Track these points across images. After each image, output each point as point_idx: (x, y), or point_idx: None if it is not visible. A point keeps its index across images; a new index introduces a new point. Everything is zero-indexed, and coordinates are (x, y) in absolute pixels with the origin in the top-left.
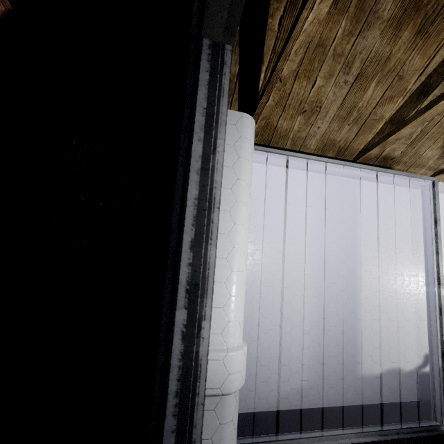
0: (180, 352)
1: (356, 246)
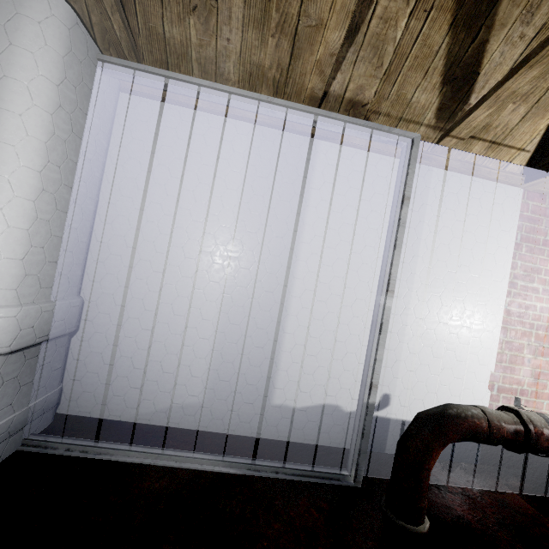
0: None
1: (301, 235)
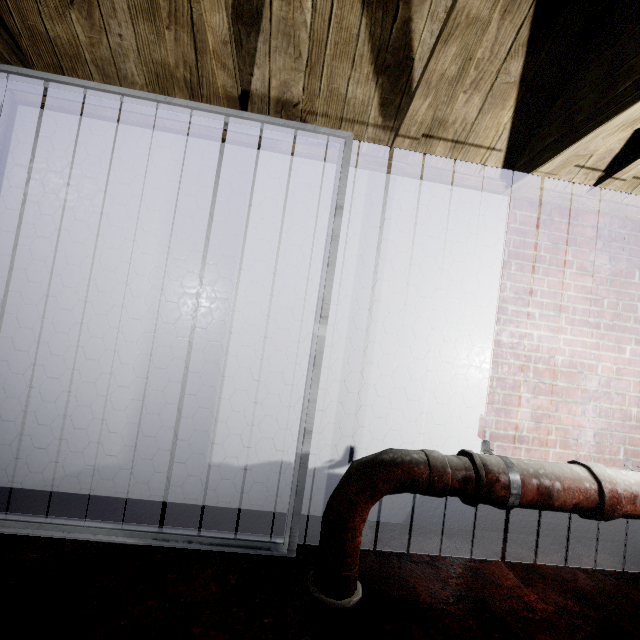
0: None
1: (239, 261)
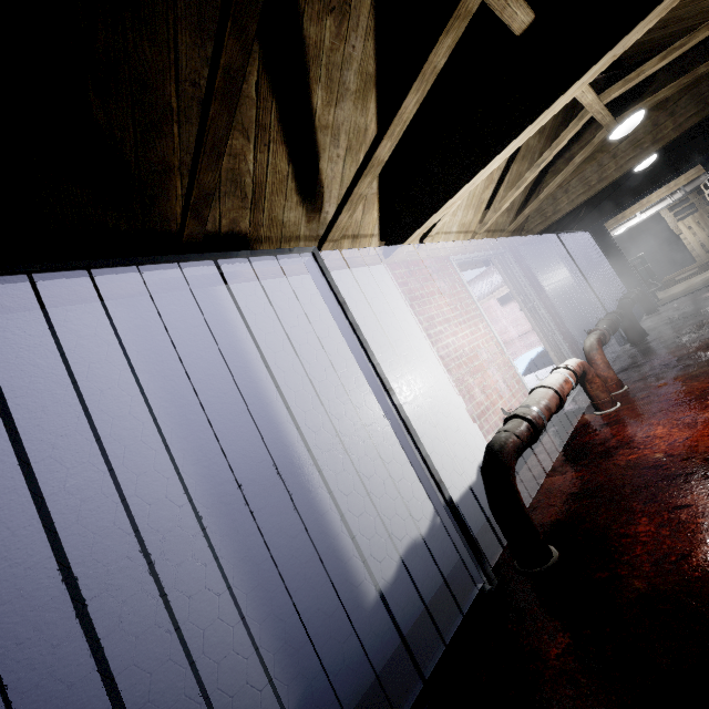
0: None
1: (263, 397)
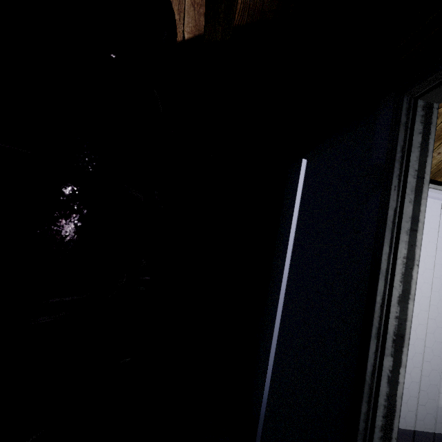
0: (385, 393)
1: None
